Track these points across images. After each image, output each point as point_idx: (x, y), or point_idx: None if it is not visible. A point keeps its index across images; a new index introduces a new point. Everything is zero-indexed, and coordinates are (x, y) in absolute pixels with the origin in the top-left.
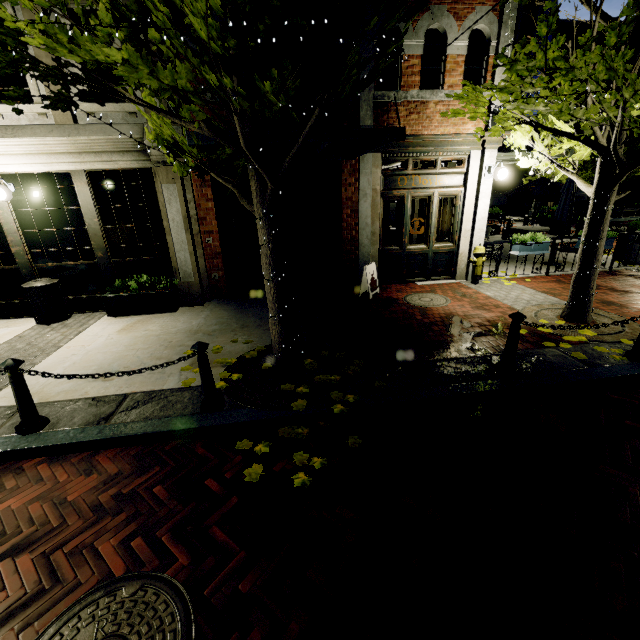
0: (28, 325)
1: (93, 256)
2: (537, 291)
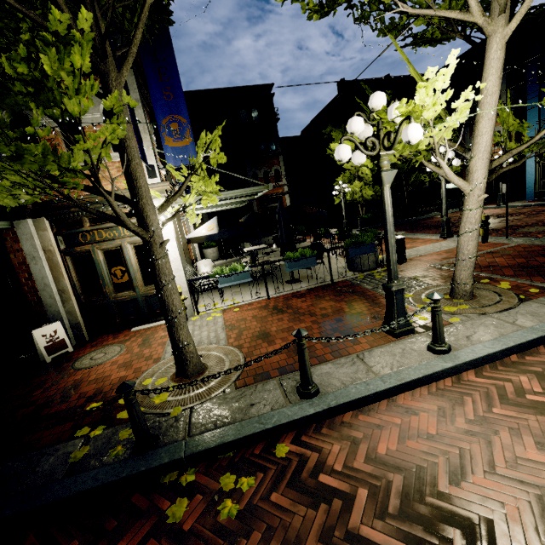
0: None
1: None
2: (223, 325)
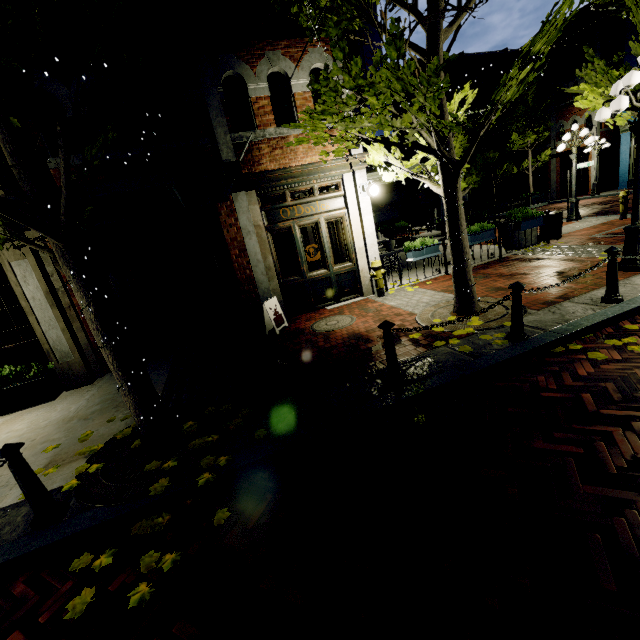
0: None
1: None
2: (436, 291)
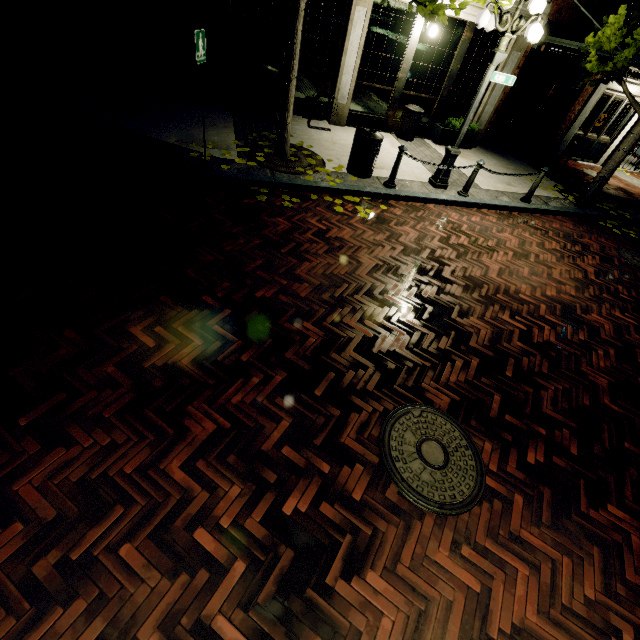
0: (391, 138)
1: (438, 94)
2: None
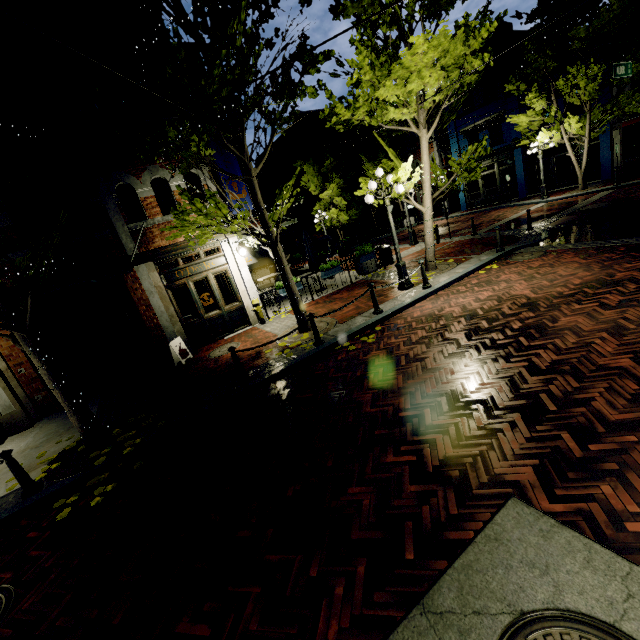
0: None
1: None
2: None
